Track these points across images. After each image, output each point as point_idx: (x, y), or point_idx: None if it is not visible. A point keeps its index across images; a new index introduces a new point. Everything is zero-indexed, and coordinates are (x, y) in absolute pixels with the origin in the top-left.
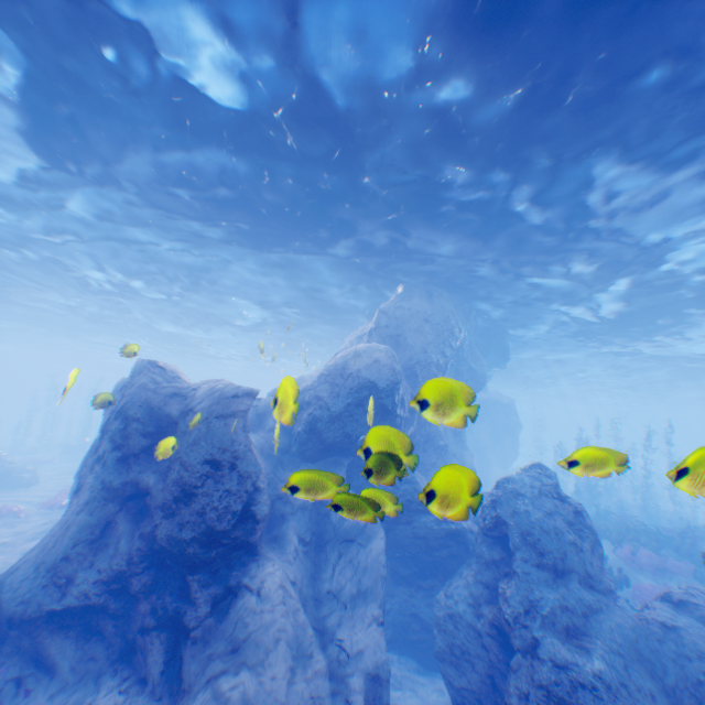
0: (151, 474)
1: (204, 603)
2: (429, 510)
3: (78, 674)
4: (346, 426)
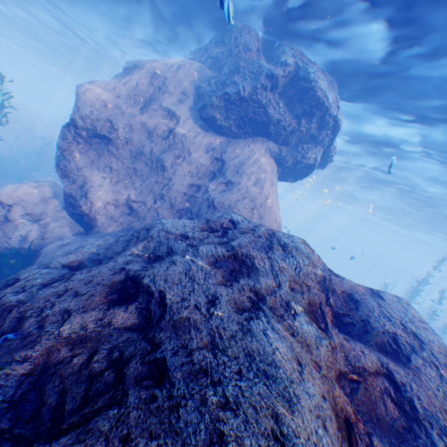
0: None
1: None
2: None
3: None
4: None
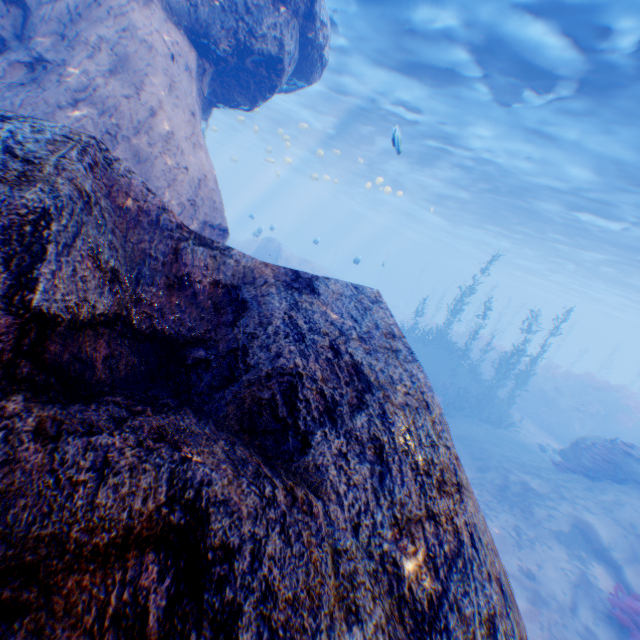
0: None
1: None
2: None
3: None
4: None
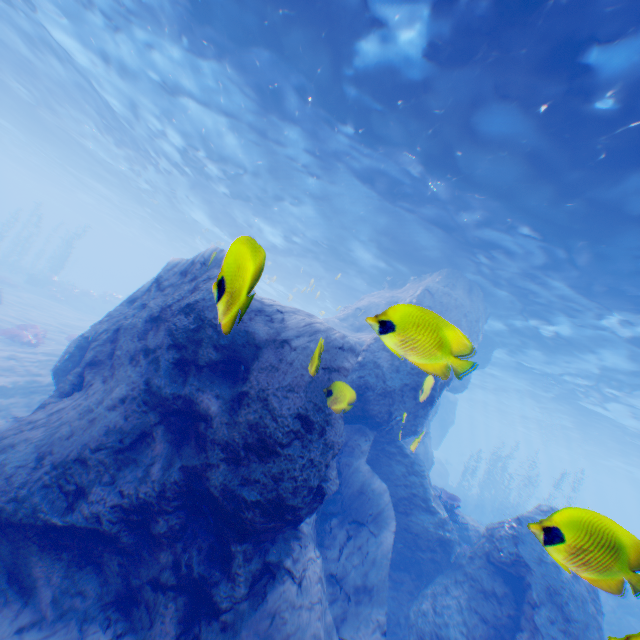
0: (212, 397)
1: (243, 582)
2: (430, 511)
3: (59, 609)
4: (391, 404)
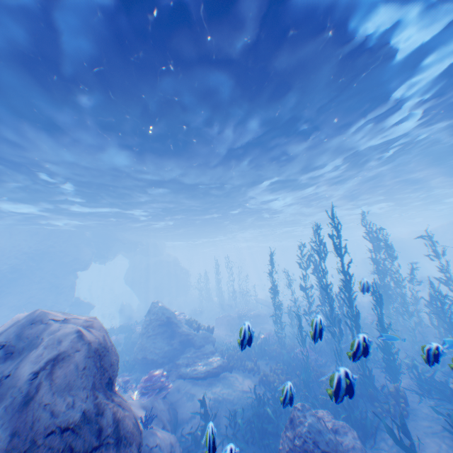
0: None
1: None
2: None
3: None
4: None
